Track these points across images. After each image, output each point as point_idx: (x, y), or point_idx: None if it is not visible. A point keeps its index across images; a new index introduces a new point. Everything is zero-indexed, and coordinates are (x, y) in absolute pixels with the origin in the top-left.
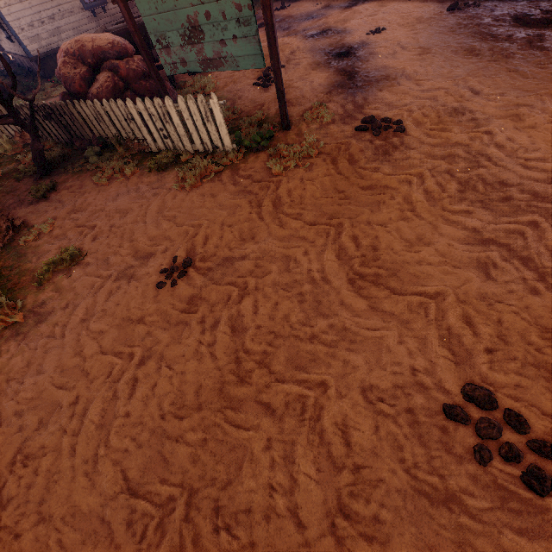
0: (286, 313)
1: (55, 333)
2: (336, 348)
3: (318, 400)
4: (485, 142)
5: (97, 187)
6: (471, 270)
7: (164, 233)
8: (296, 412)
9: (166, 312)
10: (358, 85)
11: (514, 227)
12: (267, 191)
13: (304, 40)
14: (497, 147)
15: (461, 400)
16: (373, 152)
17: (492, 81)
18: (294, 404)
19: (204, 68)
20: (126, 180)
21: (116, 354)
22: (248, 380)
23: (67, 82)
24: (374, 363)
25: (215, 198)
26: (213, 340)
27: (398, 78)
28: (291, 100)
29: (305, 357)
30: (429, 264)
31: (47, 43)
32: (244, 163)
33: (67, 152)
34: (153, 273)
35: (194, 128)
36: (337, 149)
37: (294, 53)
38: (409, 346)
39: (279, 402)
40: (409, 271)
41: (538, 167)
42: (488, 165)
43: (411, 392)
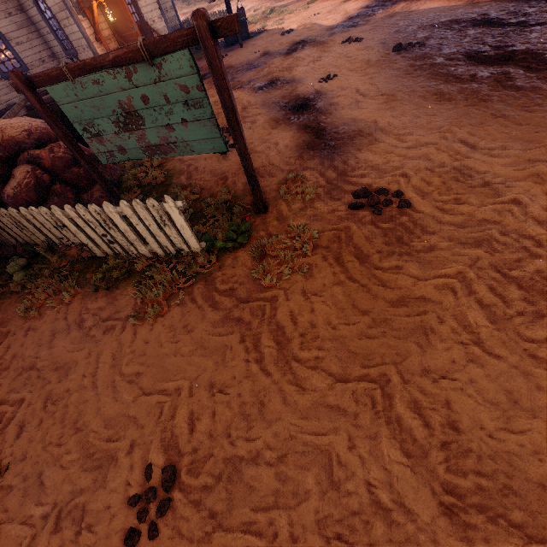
0: None
1: None
2: None
3: None
4: (520, 218)
5: (25, 322)
6: None
7: (125, 409)
8: None
9: None
10: (331, 145)
11: None
12: (262, 316)
13: (253, 94)
14: (538, 224)
15: None
16: (383, 241)
17: (483, 131)
18: None
19: (150, 155)
20: (64, 307)
21: None
22: None
23: None
24: None
25: (191, 335)
26: None
27: (373, 134)
28: (258, 170)
29: None
30: None
31: None
32: (220, 269)
33: None
34: (115, 508)
35: (148, 233)
36: (336, 239)
37: (246, 110)
38: None
39: None
40: (528, 476)
41: None
42: (543, 253)
43: None
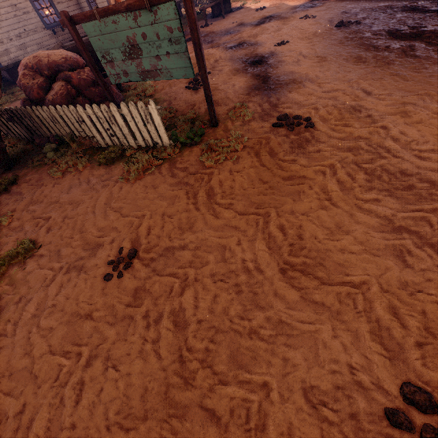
0: (225, 306)
1: (7, 330)
2: (275, 344)
3: (262, 405)
4: (382, 136)
5: (53, 180)
6: (389, 258)
7: (111, 224)
8: (241, 421)
9: (112, 306)
10: (271, 88)
11: (420, 215)
12: (201, 182)
13: (224, 51)
14: (393, 140)
15: (402, 403)
16: (289, 145)
17: (380, 83)
18: (239, 410)
19: (143, 78)
20: (78, 173)
21: (64, 353)
22: (192, 383)
23: (27, 90)
24: (312, 360)
25: (156, 190)
26: (157, 336)
27: (303, 82)
28: (217, 101)
29: (246, 354)
30: (351, 252)
31: (15, 56)
32: (180, 156)
33: (28, 148)
34: (100, 265)
35: (136, 128)
36: (259, 143)
37: (217, 62)
38: (343, 340)
39: (224, 409)
40: (333, 259)
41: (431, 158)
42: (388, 156)
43: (352, 394)
